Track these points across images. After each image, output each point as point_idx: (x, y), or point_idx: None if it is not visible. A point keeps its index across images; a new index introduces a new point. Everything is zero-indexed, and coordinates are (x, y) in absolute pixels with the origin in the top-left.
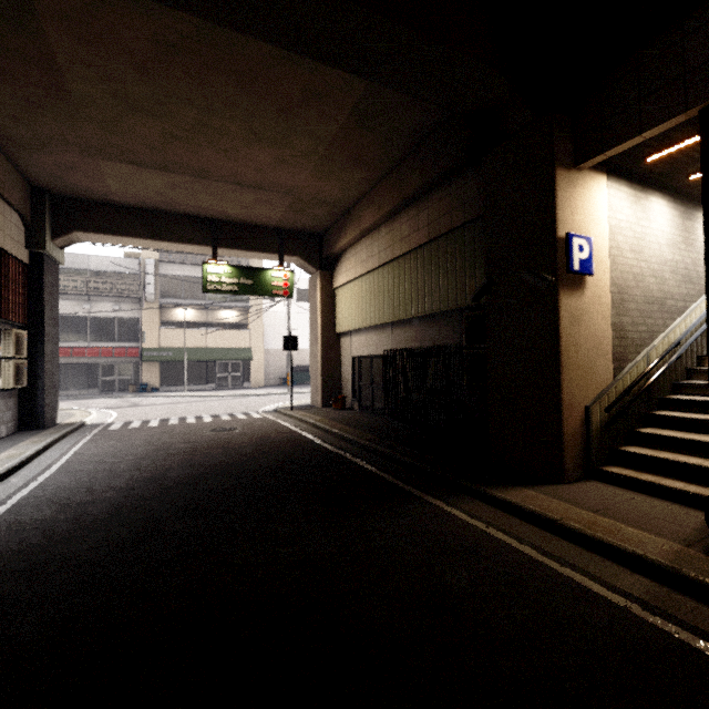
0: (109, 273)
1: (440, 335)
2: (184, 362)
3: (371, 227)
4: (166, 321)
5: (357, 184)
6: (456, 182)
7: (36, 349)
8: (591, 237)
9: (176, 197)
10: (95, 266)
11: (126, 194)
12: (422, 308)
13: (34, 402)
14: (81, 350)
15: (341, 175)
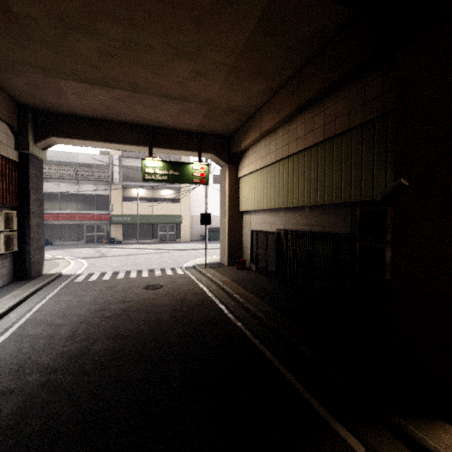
0: (90, 164)
1: (330, 222)
2: (137, 225)
3: (270, 129)
4: (127, 197)
5: (260, 93)
6: (356, 83)
7: (24, 223)
8: None
9: (120, 109)
10: (81, 160)
11: (84, 107)
12: (314, 198)
13: (24, 261)
14: (73, 216)
15: (247, 85)
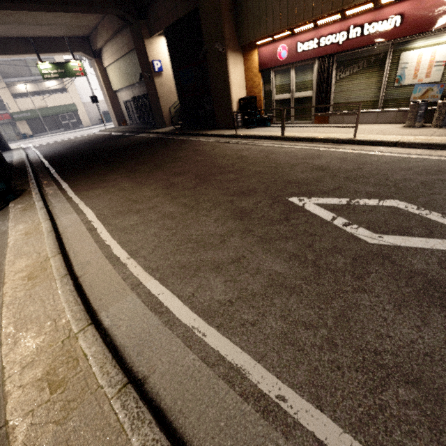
0: None
1: (144, 90)
2: (40, 118)
3: (108, 39)
4: (14, 94)
5: (94, 19)
6: (129, 28)
7: None
8: (160, 60)
9: (9, 32)
10: None
11: None
12: (136, 80)
13: (1, 140)
14: None
15: (85, 18)
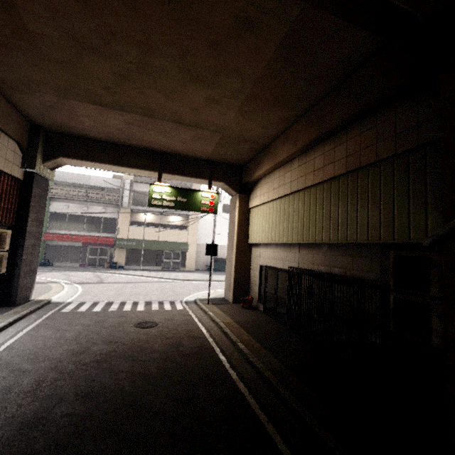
0: (102, 187)
1: (353, 265)
2: (142, 250)
3: (285, 160)
4: (134, 221)
5: (276, 123)
6: (385, 113)
7: (18, 243)
8: None
9: (133, 133)
10: (94, 183)
11: (97, 130)
12: (334, 236)
13: (11, 284)
14: (78, 237)
15: (263, 114)
